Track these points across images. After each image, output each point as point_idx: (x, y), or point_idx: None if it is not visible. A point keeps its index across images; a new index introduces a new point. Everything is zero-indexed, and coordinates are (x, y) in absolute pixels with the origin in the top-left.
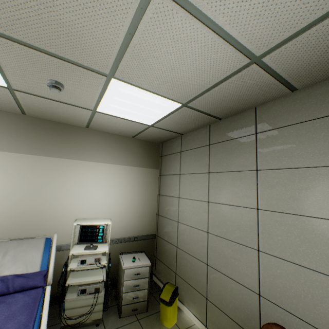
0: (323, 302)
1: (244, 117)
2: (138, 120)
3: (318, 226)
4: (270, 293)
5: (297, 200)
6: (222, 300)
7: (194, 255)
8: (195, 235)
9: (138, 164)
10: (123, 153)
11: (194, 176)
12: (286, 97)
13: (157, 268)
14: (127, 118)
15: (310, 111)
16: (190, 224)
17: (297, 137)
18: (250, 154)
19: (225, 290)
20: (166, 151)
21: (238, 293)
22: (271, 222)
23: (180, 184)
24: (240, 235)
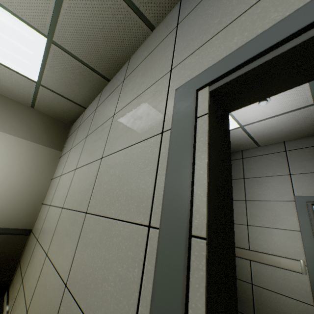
0: (111, 271)
1: (122, 71)
2: (15, 66)
3: (135, 154)
4: (74, 278)
5: (129, 130)
6: (37, 309)
7: (43, 245)
8: (53, 217)
9: (31, 138)
10: (12, 120)
11: (78, 145)
12: (148, 38)
13: (14, 279)
14: (0, 61)
15: (158, 39)
16: (56, 203)
17: (146, 67)
18: (115, 102)
19: (45, 289)
20: (72, 130)
21: (51, 291)
22: (105, 169)
23: (67, 159)
24: (81, 199)
